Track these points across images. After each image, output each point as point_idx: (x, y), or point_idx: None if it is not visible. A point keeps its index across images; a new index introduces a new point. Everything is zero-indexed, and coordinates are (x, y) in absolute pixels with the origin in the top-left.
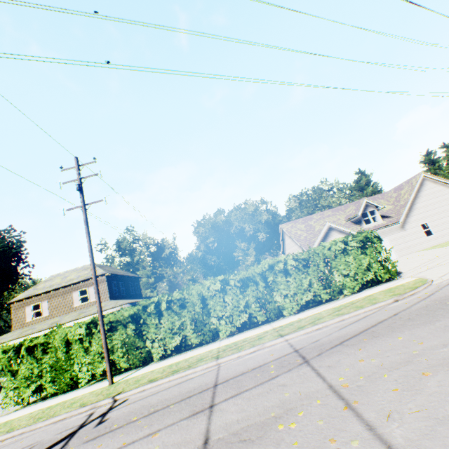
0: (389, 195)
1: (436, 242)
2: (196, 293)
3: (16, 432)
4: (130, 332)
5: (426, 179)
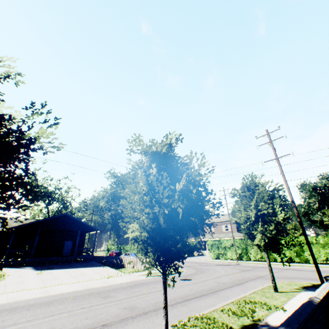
0: None
1: None
2: None
3: (216, 262)
4: (243, 248)
5: None
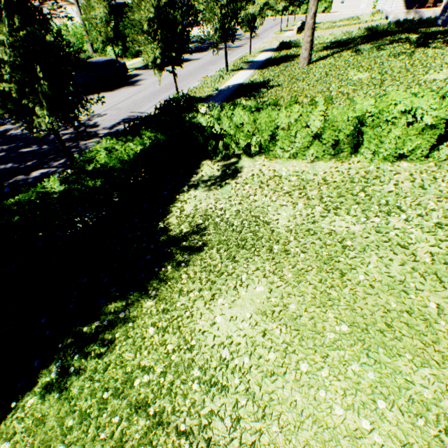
0: None
1: None
2: None
3: None
4: None
5: None
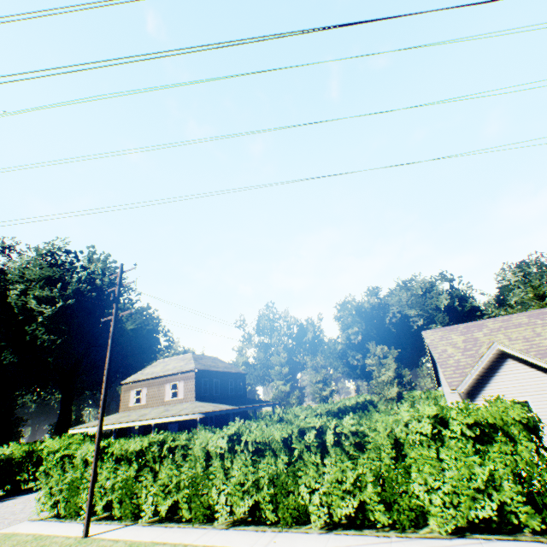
0: None
1: None
2: (199, 444)
3: None
4: (133, 471)
5: None
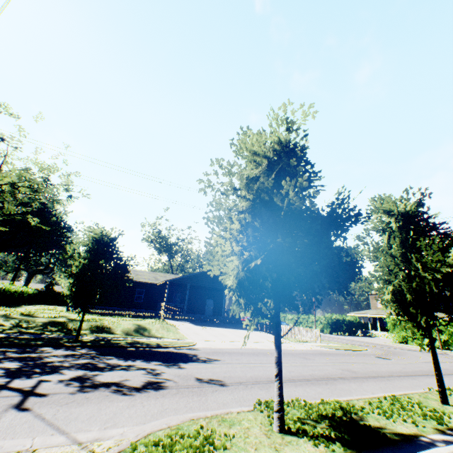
0: None
1: None
2: None
3: (405, 346)
4: (450, 333)
5: None
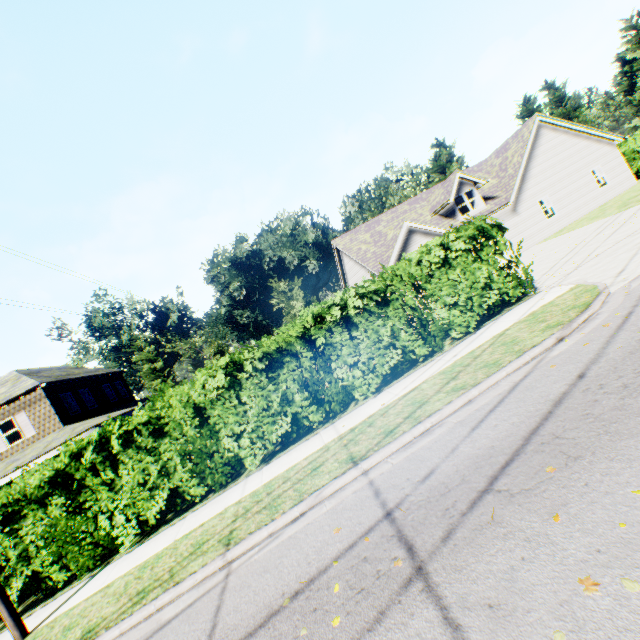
0: (489, 164)
1: (560, 225)
2: (178, 404)
3: None
4: (57, 511)
5: (542, 126)
